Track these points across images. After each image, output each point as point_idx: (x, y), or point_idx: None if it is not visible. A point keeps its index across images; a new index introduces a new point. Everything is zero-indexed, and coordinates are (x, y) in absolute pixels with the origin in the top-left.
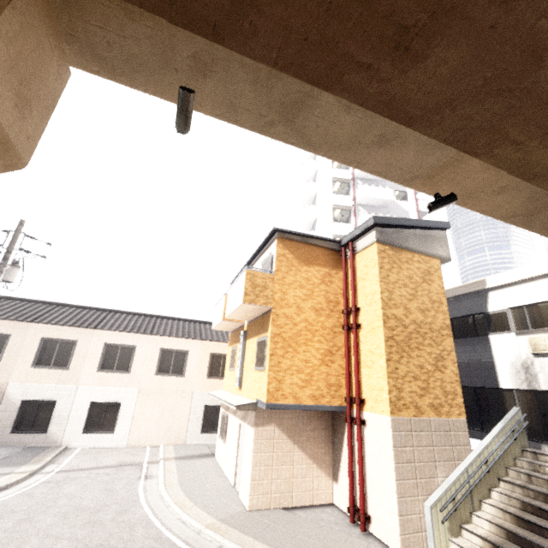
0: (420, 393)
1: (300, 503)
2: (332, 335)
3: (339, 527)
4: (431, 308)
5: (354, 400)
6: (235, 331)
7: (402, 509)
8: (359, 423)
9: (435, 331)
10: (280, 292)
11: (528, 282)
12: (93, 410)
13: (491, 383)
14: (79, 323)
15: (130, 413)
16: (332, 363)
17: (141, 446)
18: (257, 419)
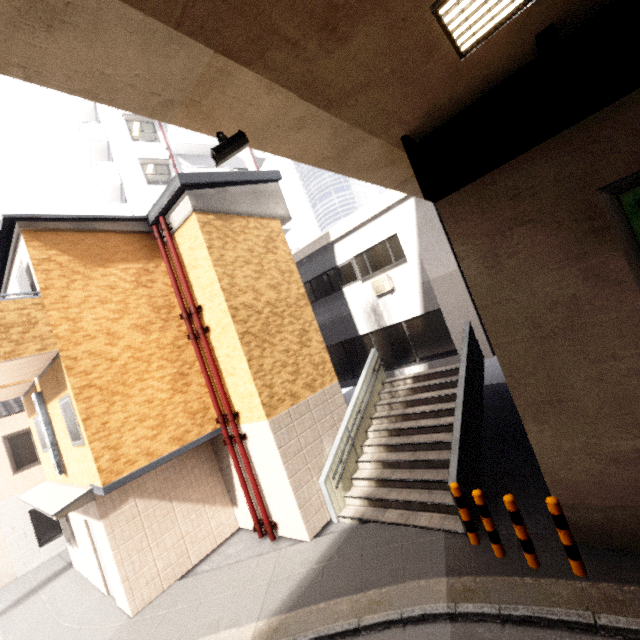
0: (292, 378)
1: (202, 555)
2: (177, 351)
3: (249, 551)
4: (283, 281)
5: (226, 419)
6: (27, 395)
7: (301, 500)
8: (239, 440)
9: (292, 306)
10: (66, 321)
11: (362, 228)
12: None
13: (352, 333)
14: None
15: None
16: (188, 386)
17: None
18: (102, 509)
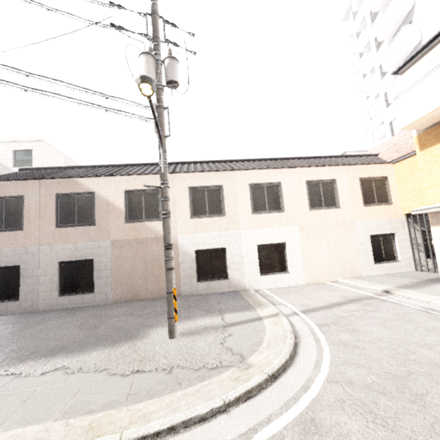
0: None
1: None
2: None
3: None
4: None
5: None
6: None
7: None
8: None
9: None
10: None
11: None
12: (261, 253)
13: None
14: (213, 169)
15: (298, 252)
16: None
17: (319, 282)
18: None
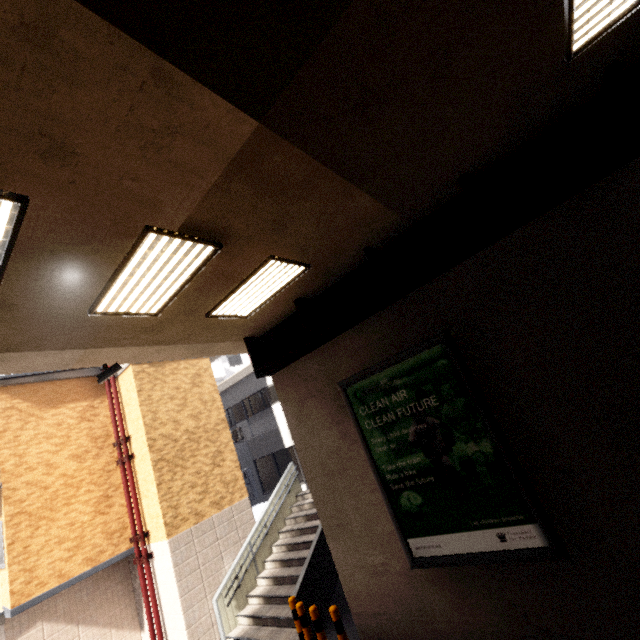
0: (200, 498)
1: None
2: (106, 475)
3: None
4: (205, 409)
5: (137, 538)
6: None
7: (190, 620)
8: (146, 559)
9: (210, 430)
10: (13, 457)
11: None
12: None
13: (280, 446)
14: None
15: None
16: (111, 507)
17: None
18: (10, 633)
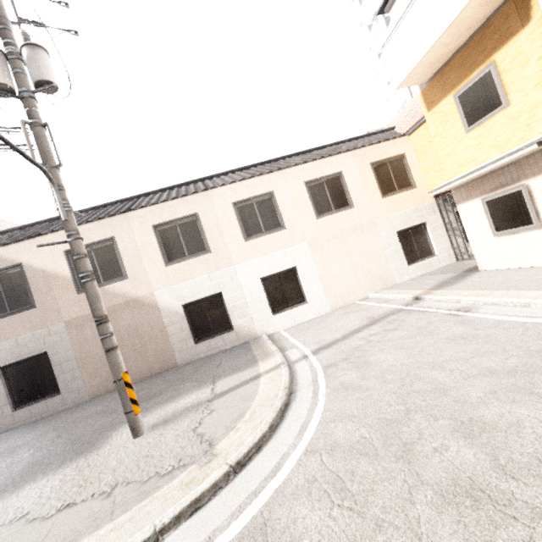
0: None
1: None
2: None
3: None
4: None
5: None
6: (454, 57)
7: None
8: None
9: None
10: None
11: None
12: (268, 287)
13: None
14: (182, 193)
15: (313, 274)
16: None
17: (347, 305)
18: None
